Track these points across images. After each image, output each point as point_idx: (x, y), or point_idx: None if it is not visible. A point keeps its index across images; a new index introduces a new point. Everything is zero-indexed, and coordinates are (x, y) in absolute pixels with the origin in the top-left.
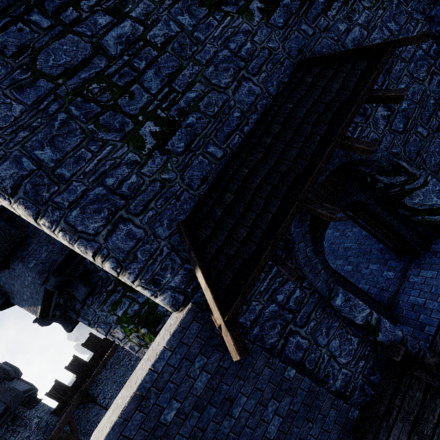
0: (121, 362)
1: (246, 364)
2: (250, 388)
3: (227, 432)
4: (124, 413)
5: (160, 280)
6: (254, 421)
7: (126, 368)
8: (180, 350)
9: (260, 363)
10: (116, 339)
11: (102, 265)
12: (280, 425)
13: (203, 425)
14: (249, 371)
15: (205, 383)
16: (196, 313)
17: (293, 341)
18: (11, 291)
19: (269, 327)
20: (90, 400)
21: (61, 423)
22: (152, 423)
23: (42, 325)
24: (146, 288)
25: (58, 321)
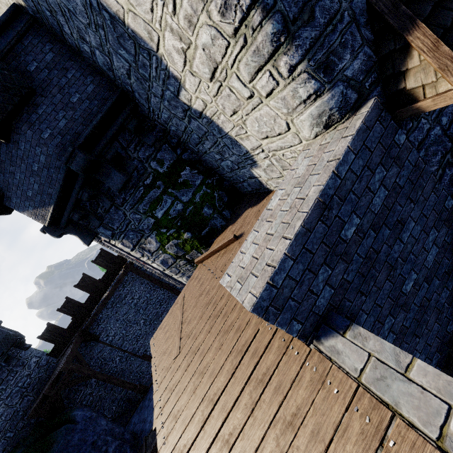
0: (123, 301)
1: (417, 186)
2: (418, 214)
3: (396, 257)
4: (307, 222)
5: (335, 65)
6: (417, 249)
7: (128, 306)
8: (363, 156)
9: (428, 187)
10: (146, 252)
11: (252, 34)
12: (436, 255)
13: (378, 247)
14: (419, 194)
15: (382, 200)
16: (380, 112)
17: (449, 174)
18: (7, 185)
19: (432, 153)
20: (92, 338)
21: (68, 358)
22: (333, 238)
23: (53, 235)
24: (313, 77)
25: (73, 231)
